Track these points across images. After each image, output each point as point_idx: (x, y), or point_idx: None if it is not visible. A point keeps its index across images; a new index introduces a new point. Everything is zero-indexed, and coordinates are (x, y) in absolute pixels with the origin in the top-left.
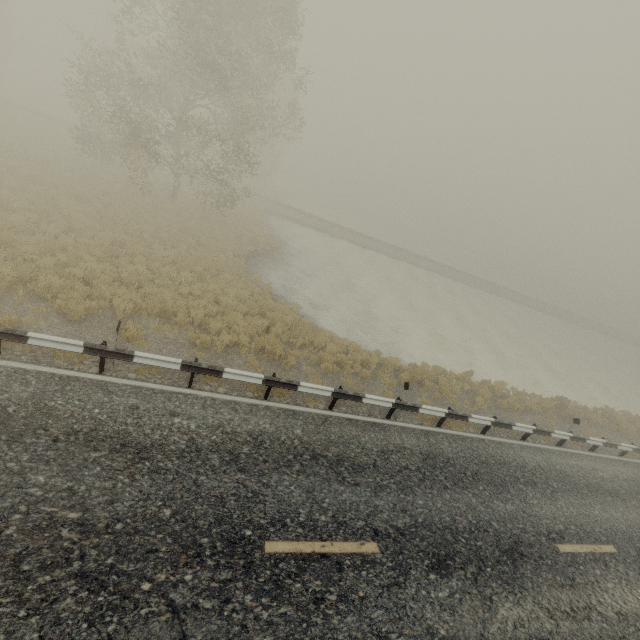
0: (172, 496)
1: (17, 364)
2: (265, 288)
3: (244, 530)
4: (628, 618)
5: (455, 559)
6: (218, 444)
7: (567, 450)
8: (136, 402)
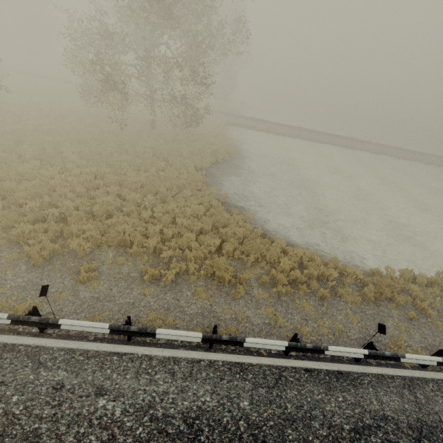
0: None
1: None
2: (221, 198)
3: None
4: None
5: None
6: None
7: None
8: (63, 377)
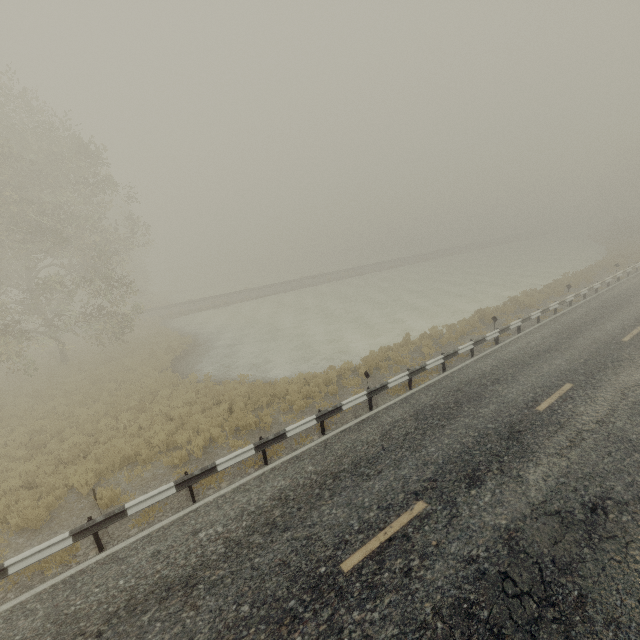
0: (241, 593)
1: (8, 604)
2: (205, 380)
3: (318, 570)
4: (604, 420)
5: (480, 469)
6: (251, 526)
7: (504, 343)
8: (154, 548)
